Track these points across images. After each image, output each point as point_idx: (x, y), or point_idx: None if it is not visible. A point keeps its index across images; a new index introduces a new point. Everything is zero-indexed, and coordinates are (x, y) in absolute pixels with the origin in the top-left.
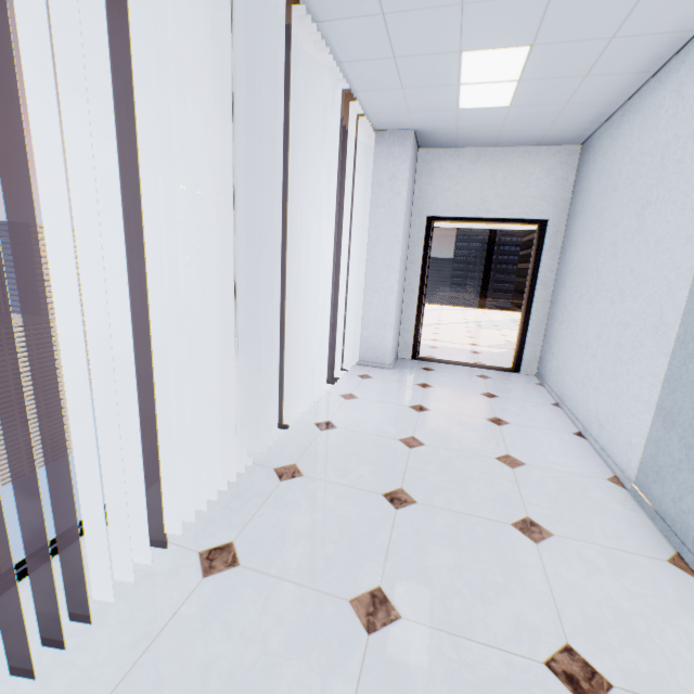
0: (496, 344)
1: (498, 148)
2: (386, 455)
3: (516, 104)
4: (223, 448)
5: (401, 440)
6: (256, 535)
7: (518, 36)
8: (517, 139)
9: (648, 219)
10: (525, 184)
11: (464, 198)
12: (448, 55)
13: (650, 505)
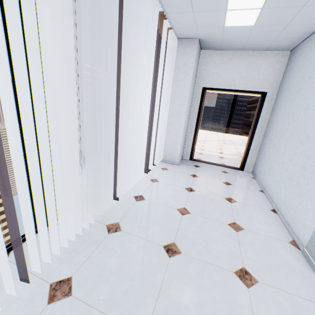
0: (232, 153)
1: (244, 51)
2: (168, 219)
3: (258, 24)
4: (82, 210)
5: (178, 210)
6: (86, 272)
7: None
8: (255, 46)
9: None
10: (256, 72)
11: (223, 78)
12: None
13: (314, 265)
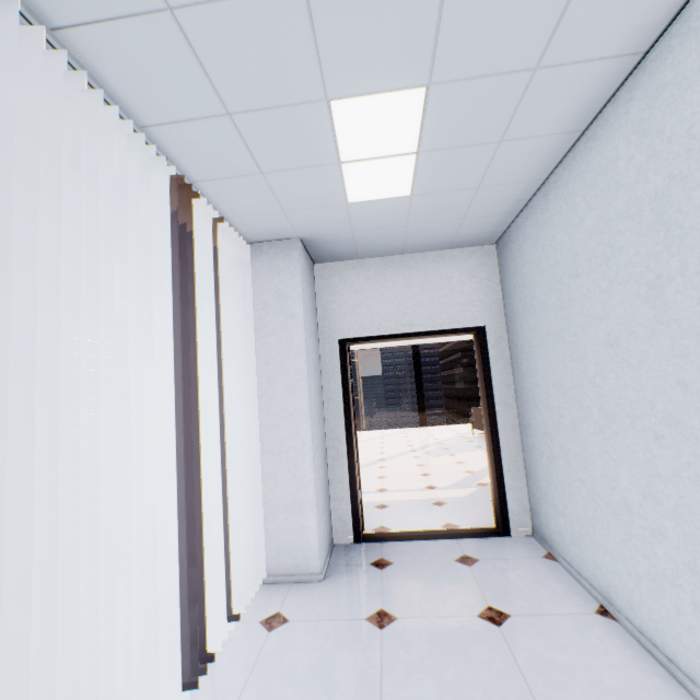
0: (457, 480)
1: (406, 254)
2: None
3: (419, 192)
4: None
5: None
6: None
7: (407, 65)
8: (426, 241)
9: (680, 299)
10: (447, 290)
11: (380, 313)
12: (310, 108)
13: None
